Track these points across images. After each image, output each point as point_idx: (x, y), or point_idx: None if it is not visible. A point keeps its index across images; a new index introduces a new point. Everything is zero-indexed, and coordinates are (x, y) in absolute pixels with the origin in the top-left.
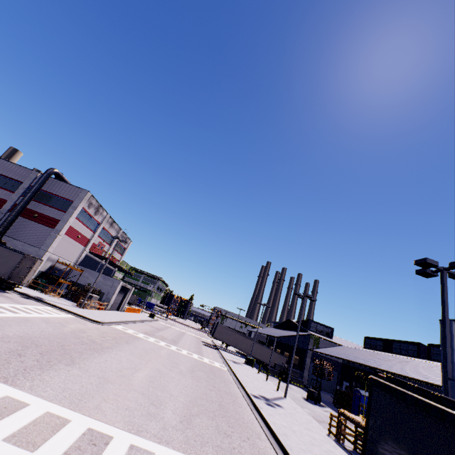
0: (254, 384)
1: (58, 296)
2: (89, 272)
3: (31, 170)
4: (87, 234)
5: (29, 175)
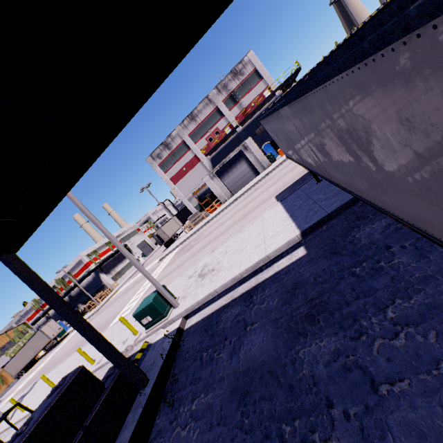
0: (51, 376)
1: None
2: None
3: None
4: (188, 159)
5: None
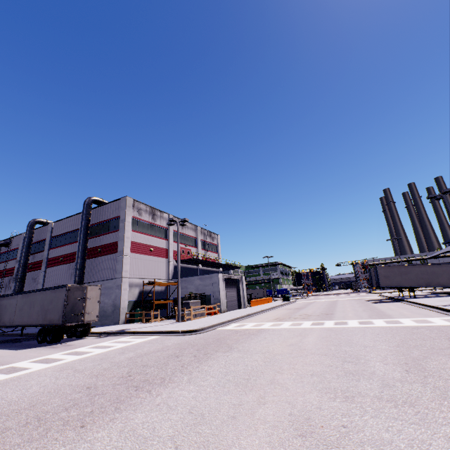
0: None
1: (156, 319)
2: (184, 281)
3: (80, 214)
4: (160, 245)
5: (81, 219)
